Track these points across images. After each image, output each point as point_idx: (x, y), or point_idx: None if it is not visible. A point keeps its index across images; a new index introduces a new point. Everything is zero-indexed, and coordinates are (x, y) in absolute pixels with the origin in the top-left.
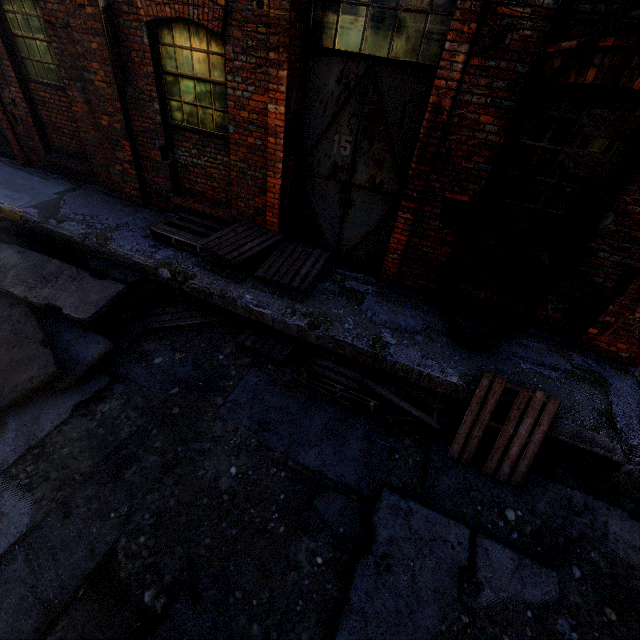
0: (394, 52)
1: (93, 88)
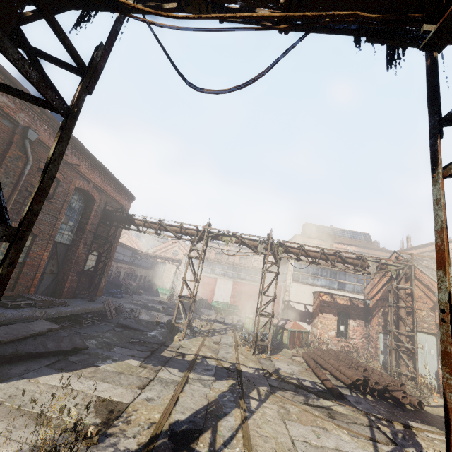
0: (62, 241)
1: None
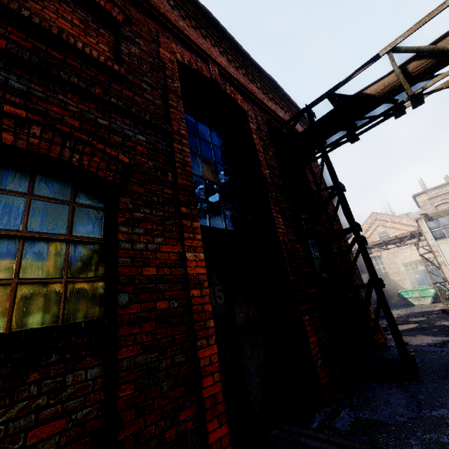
0: (228, 226)
1: None
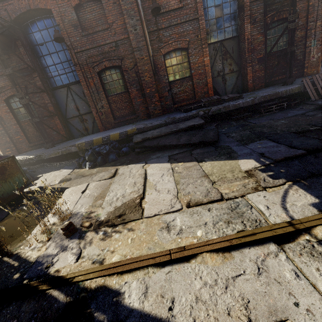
0: (226, 37)
1: (144, 82)
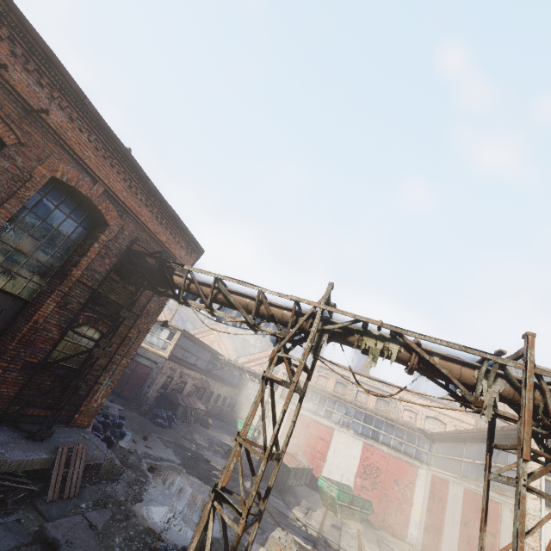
0: (6, 287)
1: None
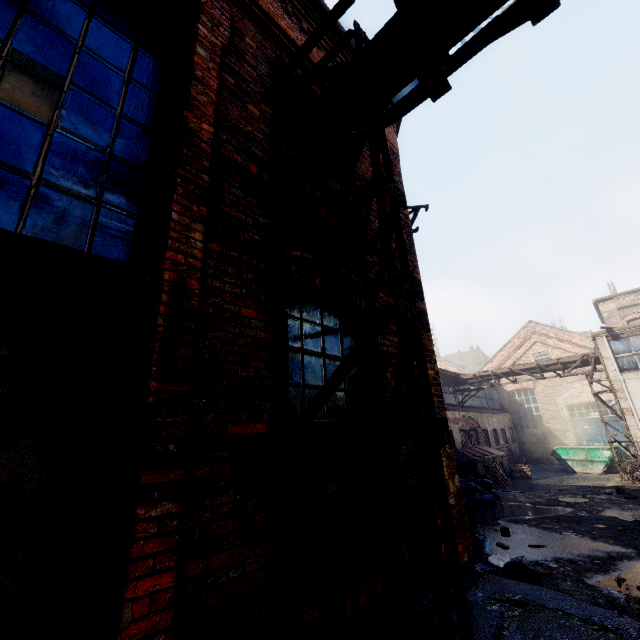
0: (34, 228)
1: None
